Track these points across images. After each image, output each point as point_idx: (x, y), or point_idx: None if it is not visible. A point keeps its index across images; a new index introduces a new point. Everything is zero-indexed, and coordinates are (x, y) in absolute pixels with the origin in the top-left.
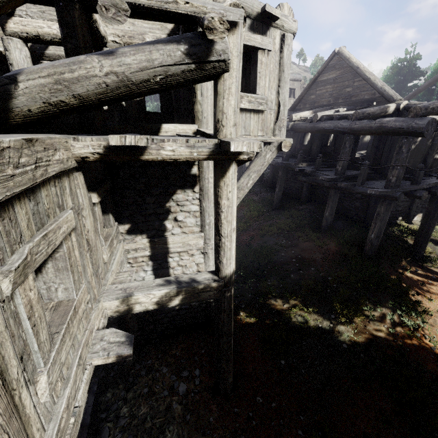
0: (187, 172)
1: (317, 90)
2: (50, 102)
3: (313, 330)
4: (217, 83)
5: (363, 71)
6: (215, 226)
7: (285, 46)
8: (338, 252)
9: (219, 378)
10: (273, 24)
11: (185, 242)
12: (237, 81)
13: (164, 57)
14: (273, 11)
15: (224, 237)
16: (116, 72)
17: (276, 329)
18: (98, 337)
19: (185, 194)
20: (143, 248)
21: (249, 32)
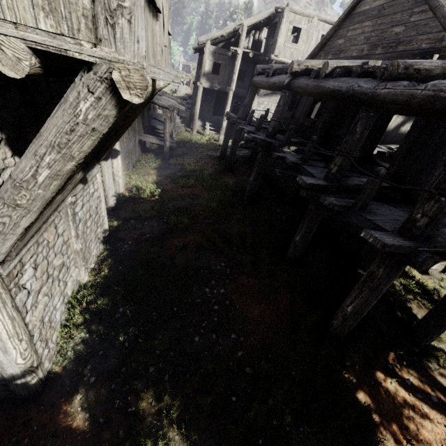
0: None
1: (349, 30)
2: None
3: None
4: None
5: None
6: None
7: None
8: (288, 312)
9: None
10: None
11: None
12: None
13: None
14: None
15: None
16: None
17: None
18: None
19: None
20: None
21: None
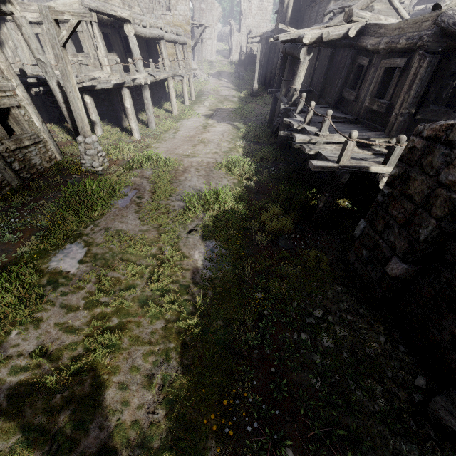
0: None
1: None
2: None
3: None
4: None
5: None
6: None
7: None
8: None
9: None
10: None
11: None
12: None
13: None
14: None
15: None
16: None
17: None
18: None
19: None
20: None
21: None
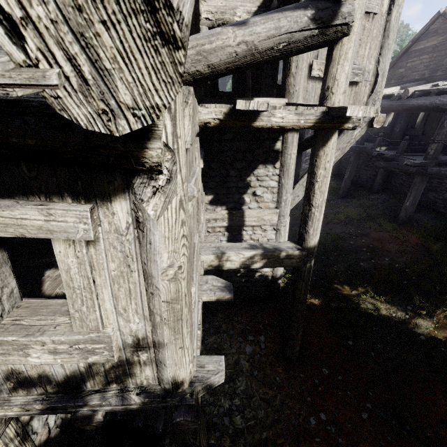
0: (270, 147)
1: (408, 62)
2: (190, 72)
3: (385, 319)
4: (333, 48)
5: None
6: (305, 197)
7: (394, 7)
8: (419, 244)
9: (287, 345)
10: None
11: (260, 217)
12: (355, 45)
13: (291, 24)
14: None
15: (314, 207)
16: (247, 41)
17: (343, 312)
18: (204, 280)
19: (266, 169)
20: (222, 219)
21: None
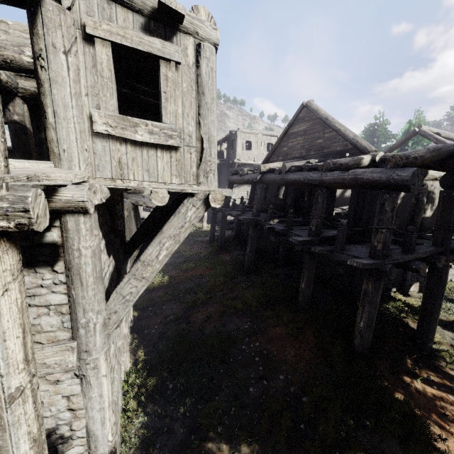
0: (35, 239)
1: (288, 142)
2: None
3: None
4: None
5: (333, 122)
6: None
7: (202, 59)
8: (318, 346)
9: None
10: (181, 27)
11: (36, 361)
12: None
13: None
14: (172, 3)
15: None
16: None
17: None
18: None
19: (36, 275)
20: None
21: (140, 32)
